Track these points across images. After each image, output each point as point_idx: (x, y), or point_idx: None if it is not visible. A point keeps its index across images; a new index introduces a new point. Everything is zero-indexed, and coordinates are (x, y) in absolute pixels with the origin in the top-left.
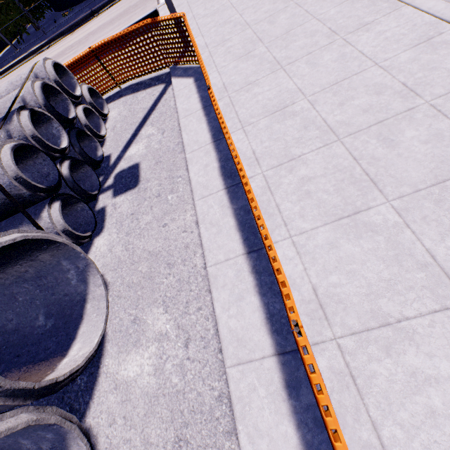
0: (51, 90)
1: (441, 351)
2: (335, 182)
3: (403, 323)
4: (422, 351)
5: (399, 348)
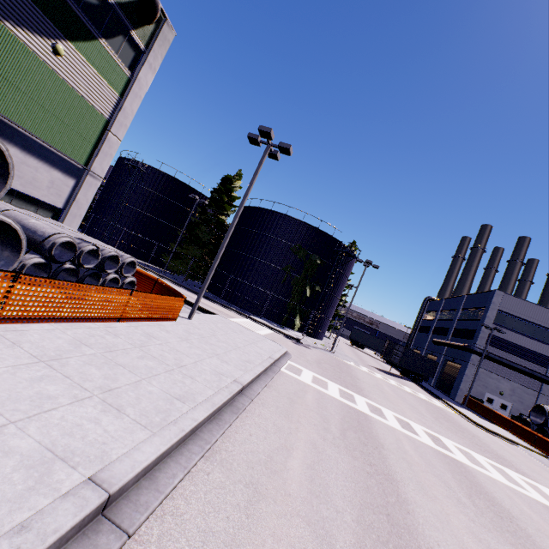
0: (118, 260)
1: (6, 352)
2: (105, 343)
3: (18, 346)
4: (3, 348)
5: (1, 344)
